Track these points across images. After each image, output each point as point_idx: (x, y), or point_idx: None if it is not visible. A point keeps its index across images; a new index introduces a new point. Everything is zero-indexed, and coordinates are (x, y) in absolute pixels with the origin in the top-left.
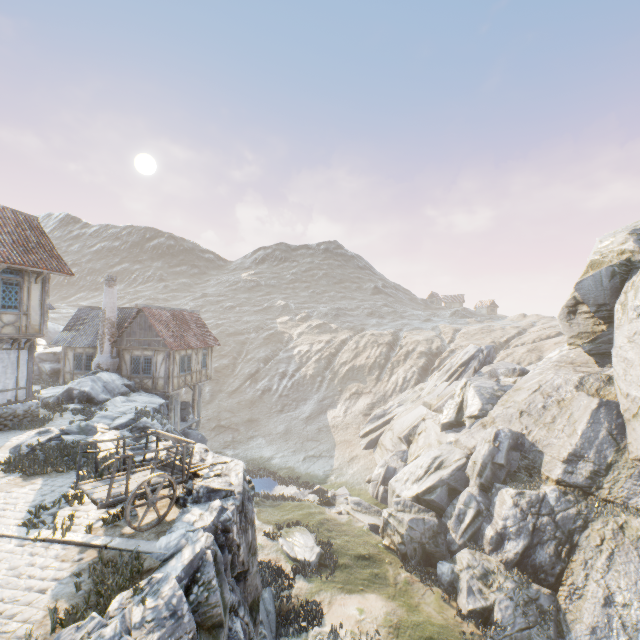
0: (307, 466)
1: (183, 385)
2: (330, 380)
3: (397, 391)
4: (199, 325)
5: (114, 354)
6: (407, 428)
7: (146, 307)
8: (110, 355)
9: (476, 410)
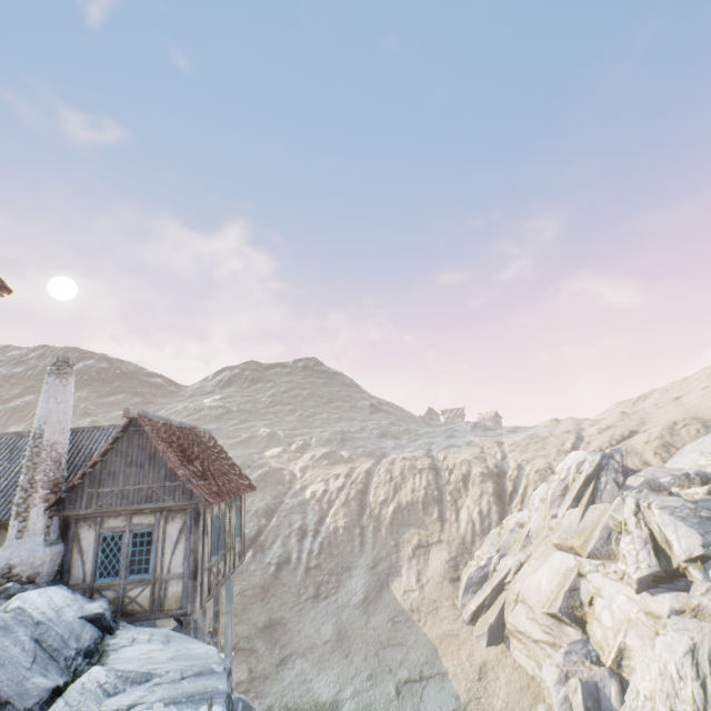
0: (413, 708)
1: (214, 586)
2: (374, 530)
3: (479, 533)
4: (221, 454)
5: (53, 534)
6: (557, 594)
7: (143, 416)
8: (42, 538)
9: (696, 546)
